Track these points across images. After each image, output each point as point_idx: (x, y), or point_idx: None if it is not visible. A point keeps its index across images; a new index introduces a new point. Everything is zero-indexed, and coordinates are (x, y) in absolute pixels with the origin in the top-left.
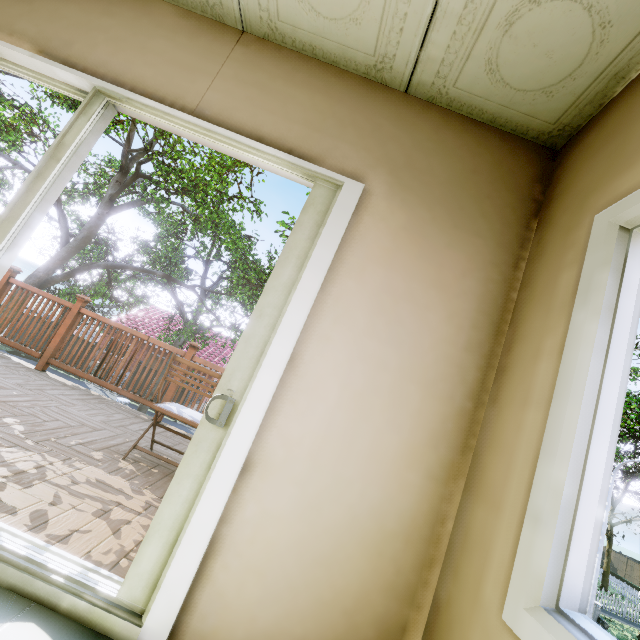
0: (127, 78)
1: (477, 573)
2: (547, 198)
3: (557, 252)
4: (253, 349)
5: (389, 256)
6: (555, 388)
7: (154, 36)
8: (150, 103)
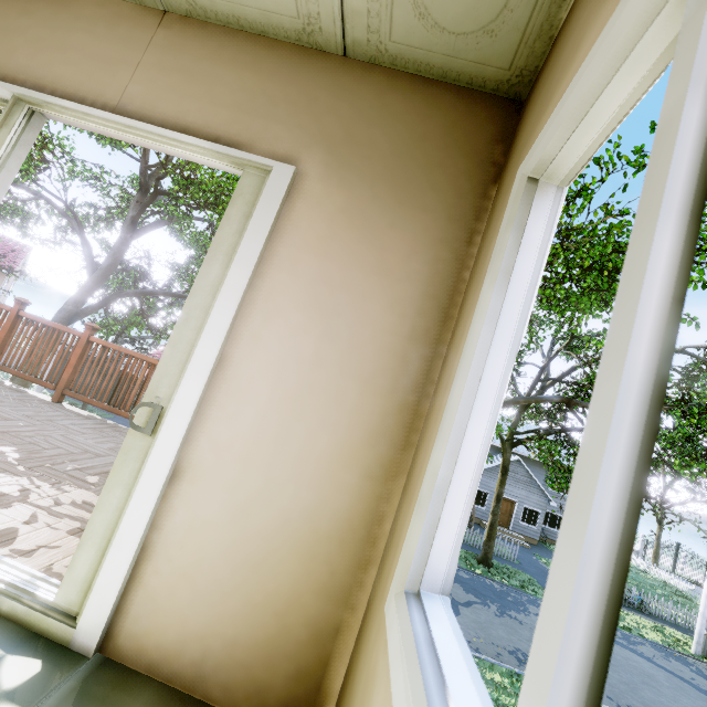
0: (47, 81)
1: (389, 568)
2: (507, 159)
3: (496, 219)
4: (180, 354)
5: (325, 243)
6: (457, 367)
7: (73, 31)
8: (69, 105)
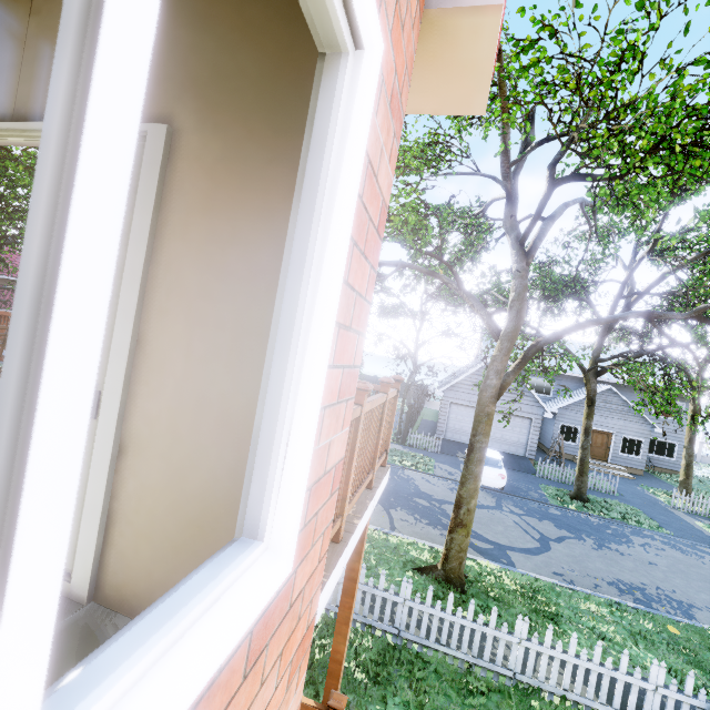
0: None
1: None
2: None
3: None
4: (105, 341)
5: (209, 200)
6: None
7: None
8: None
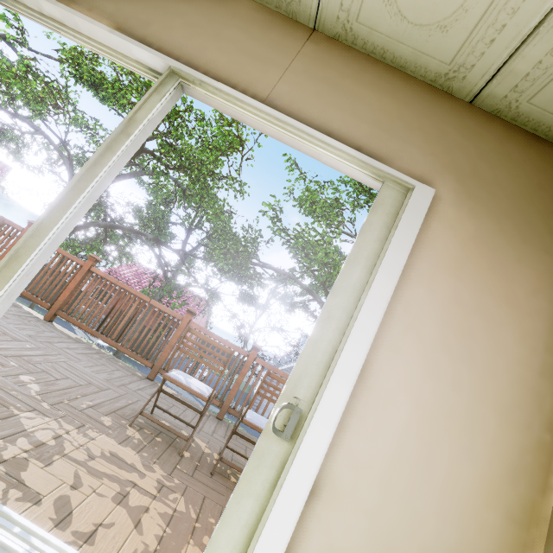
0: (201, 62)
1: None
2: None
3: None
4: (321, 354)
5: (459, 266)
6: None
7: (228, 25)
8: (224, 88)
